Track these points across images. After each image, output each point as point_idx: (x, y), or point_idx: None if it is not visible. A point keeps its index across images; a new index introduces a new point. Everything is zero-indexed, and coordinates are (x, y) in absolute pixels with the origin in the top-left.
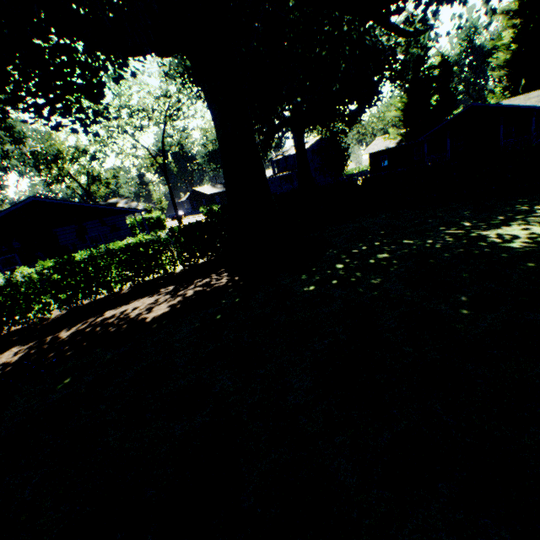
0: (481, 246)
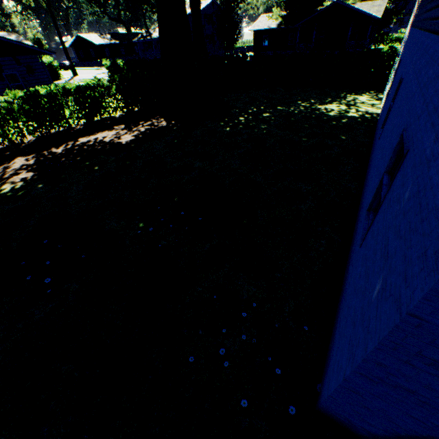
0: (316, 114)
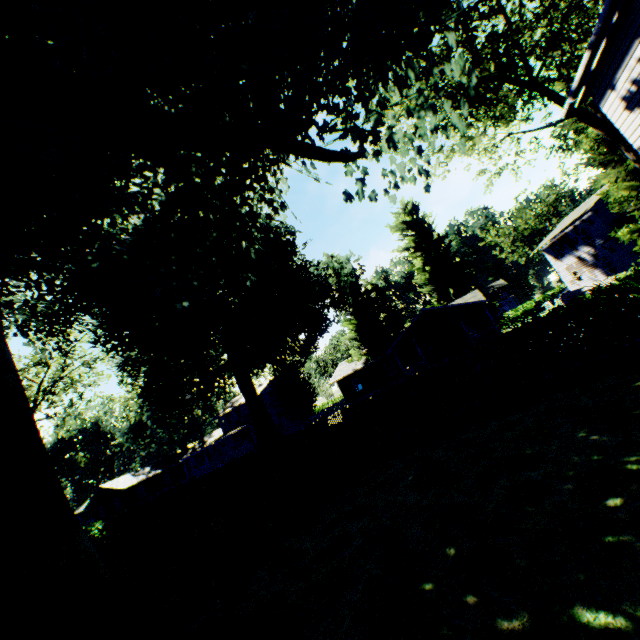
0: None
